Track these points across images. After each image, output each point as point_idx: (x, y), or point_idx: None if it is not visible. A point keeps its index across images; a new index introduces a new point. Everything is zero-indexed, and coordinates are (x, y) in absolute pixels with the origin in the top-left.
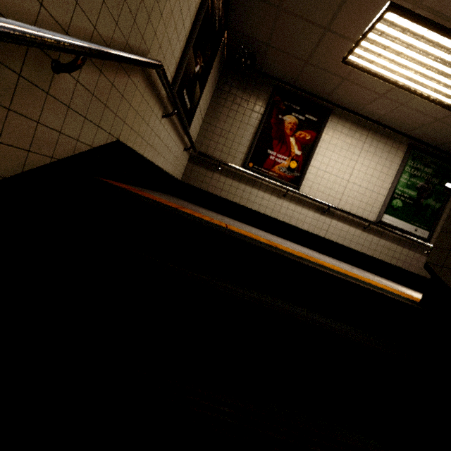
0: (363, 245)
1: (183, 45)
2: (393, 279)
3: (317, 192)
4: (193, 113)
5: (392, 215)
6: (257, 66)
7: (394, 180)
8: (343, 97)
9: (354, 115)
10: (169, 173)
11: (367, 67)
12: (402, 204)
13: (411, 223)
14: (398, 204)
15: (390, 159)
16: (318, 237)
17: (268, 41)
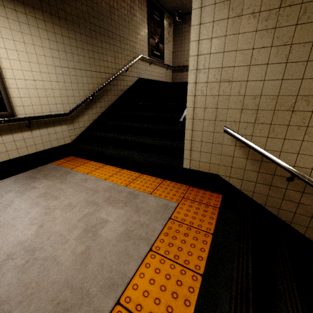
0: None
1: (147, 41)
2: None
3: None
4: (163, 54)
5: None
6: (186, 12)
7: None
8: None
9: None
10: (162, 81)
11: None
12: None
13: None
14: None
15: None
16: None
17: (182, 4)
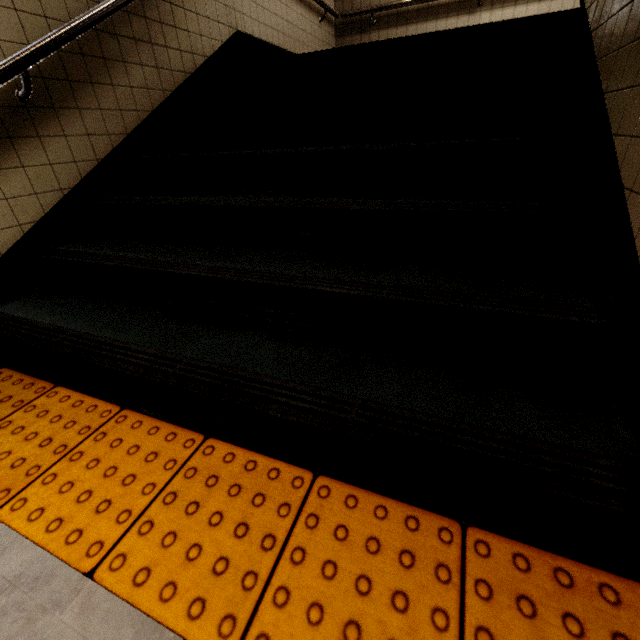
0: None
1: None
2: None
3: None
4: None
5: None
6: None
7: None
8: None
9: None
10: None
11: None
12: None
13: None
14: None
15: None
16: None
17: None
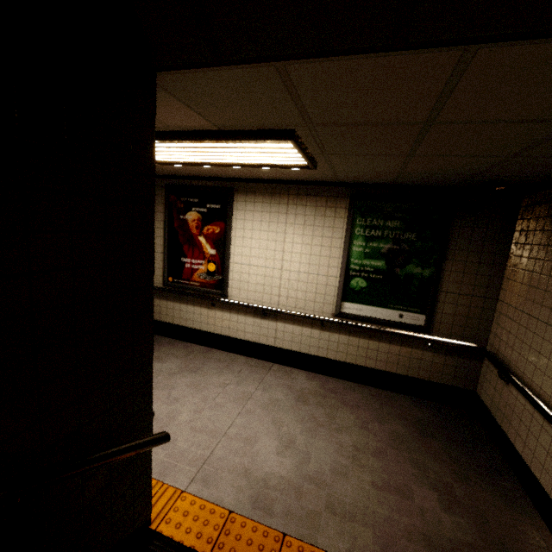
0: (329, 349)
1: None
2: (394, 388)
3: (249, 292)
4: None
5: (357, 302)
6: None
7: (343, 253)
8: (229, 174)
9: (262, 183)
10: None
11: (181, 161)
12: (367, 283)
13: (389, 306)
14: (360, 283)
15: (329, 224)
16: (267, 346)
17: None
